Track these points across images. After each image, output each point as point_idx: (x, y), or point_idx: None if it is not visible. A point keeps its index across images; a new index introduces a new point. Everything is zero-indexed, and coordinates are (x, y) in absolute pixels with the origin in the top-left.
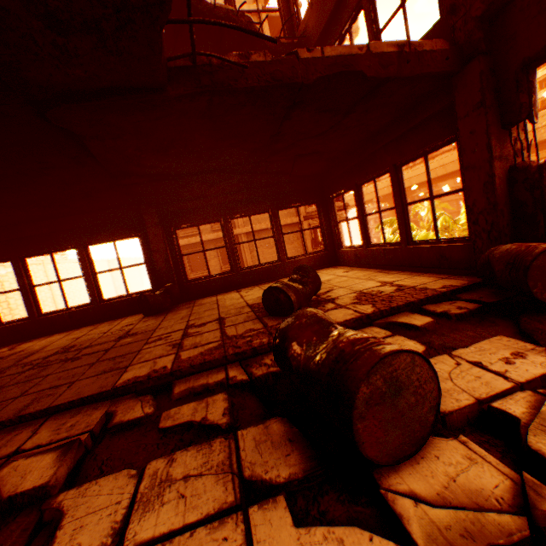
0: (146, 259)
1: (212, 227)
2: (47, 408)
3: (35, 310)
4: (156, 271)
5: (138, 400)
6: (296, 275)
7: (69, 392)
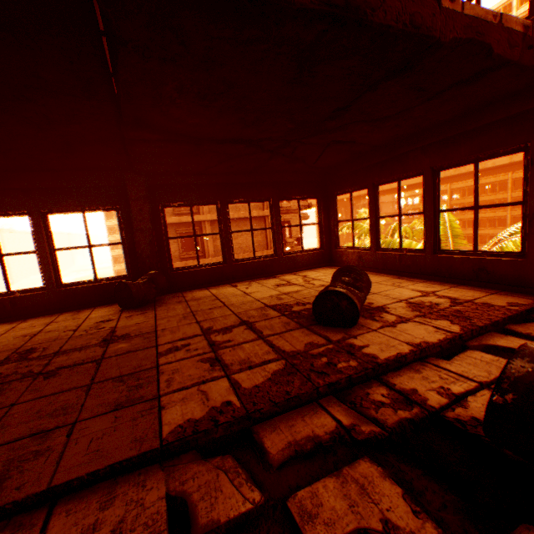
0: (123, 239)
1: (174, 210)
2: (46, 488)
3: None
4: (135, 254)
5: (215, 468)
6: (347, 278)
7: (76, 448)
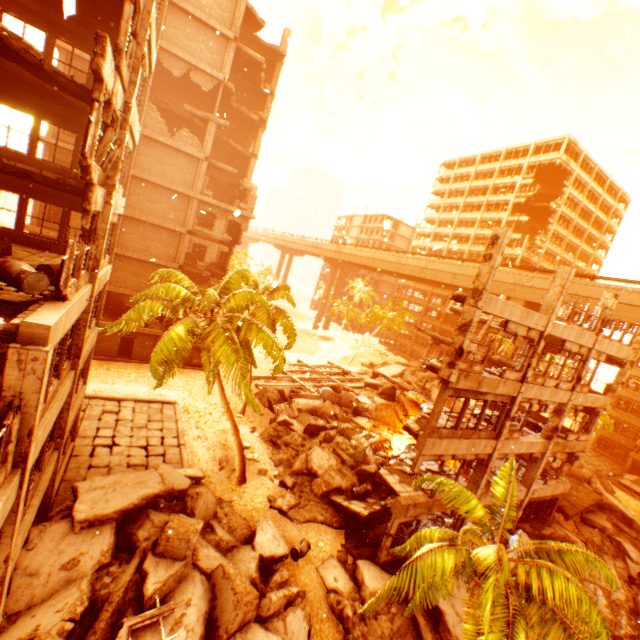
0: None
1: None
2: None
3: None
4: None
5: None
6: None
7: None
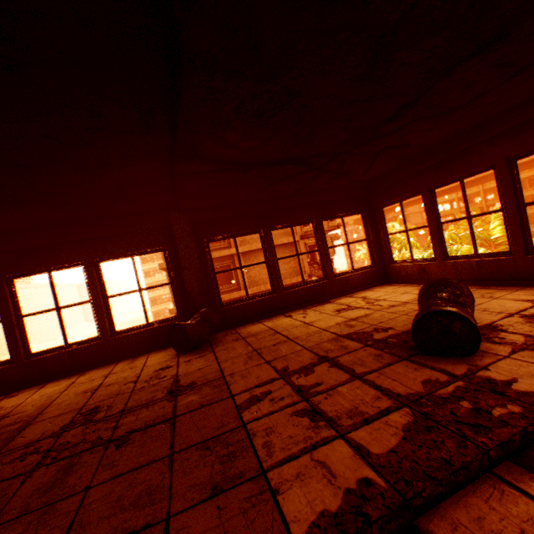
0: (172, 278)
1: None
2: None
3: (21, 350)
4: (184, 293)
5: None
6: (444, 294)
7: None
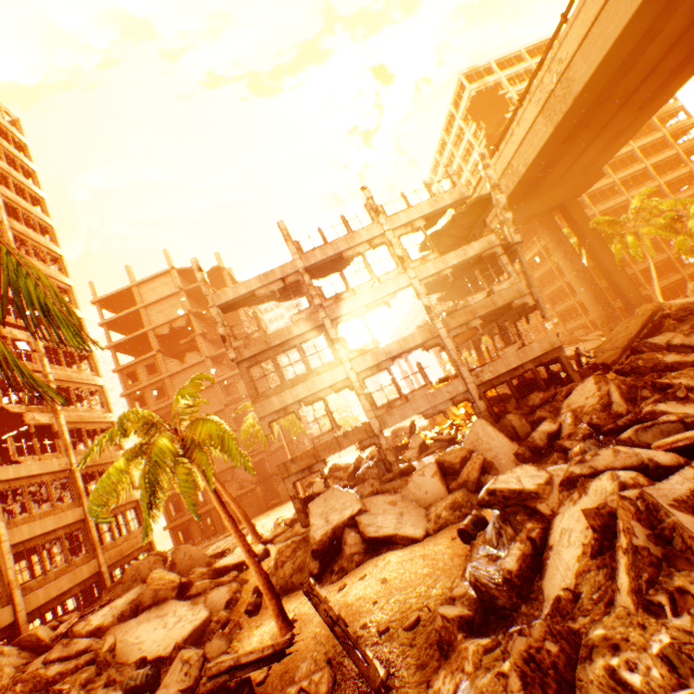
0: None
1: None
2: None
3: None
4: None
5: None
6: None
7: None
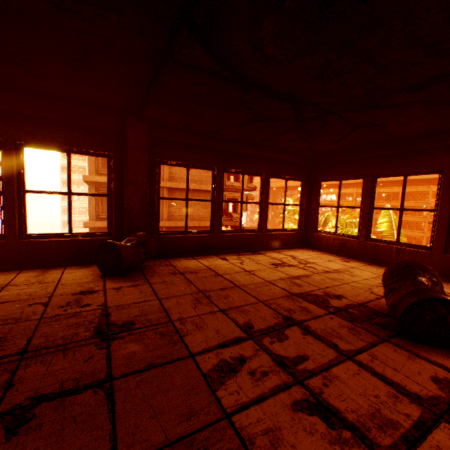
0: (111, 191)
1: None
2: None
3: None
4: (122, 210)
5: None
6: (423, 278)
7: None
